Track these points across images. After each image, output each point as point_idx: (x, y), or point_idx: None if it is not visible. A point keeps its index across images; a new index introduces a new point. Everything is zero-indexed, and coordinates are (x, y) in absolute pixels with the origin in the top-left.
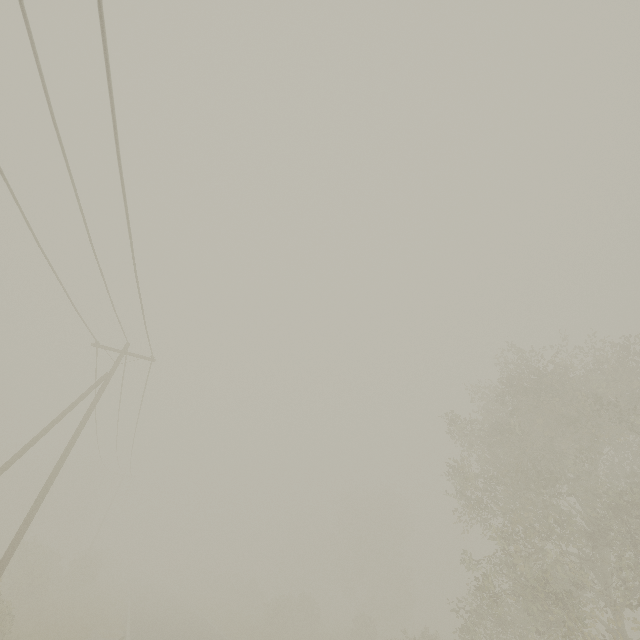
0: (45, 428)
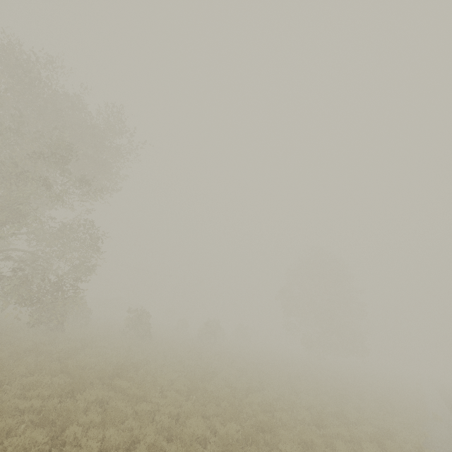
0: None
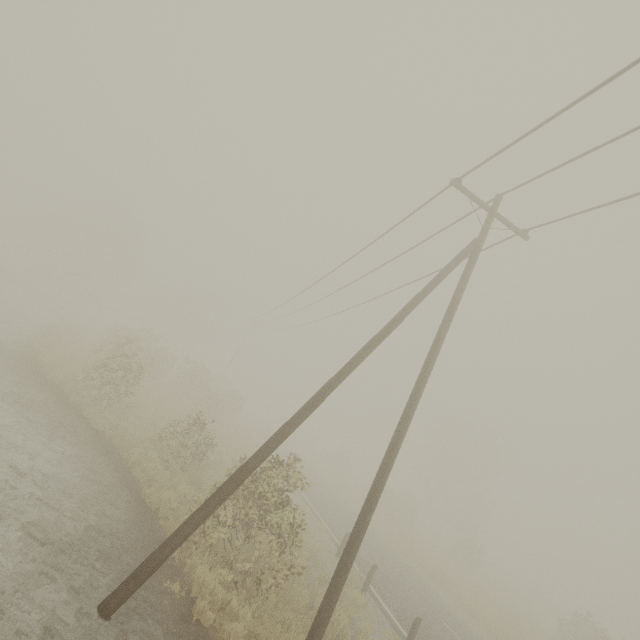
0: (409, 307)
